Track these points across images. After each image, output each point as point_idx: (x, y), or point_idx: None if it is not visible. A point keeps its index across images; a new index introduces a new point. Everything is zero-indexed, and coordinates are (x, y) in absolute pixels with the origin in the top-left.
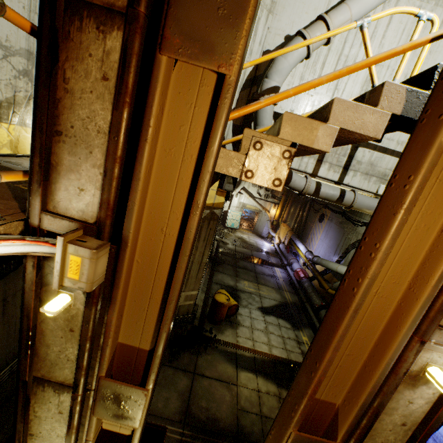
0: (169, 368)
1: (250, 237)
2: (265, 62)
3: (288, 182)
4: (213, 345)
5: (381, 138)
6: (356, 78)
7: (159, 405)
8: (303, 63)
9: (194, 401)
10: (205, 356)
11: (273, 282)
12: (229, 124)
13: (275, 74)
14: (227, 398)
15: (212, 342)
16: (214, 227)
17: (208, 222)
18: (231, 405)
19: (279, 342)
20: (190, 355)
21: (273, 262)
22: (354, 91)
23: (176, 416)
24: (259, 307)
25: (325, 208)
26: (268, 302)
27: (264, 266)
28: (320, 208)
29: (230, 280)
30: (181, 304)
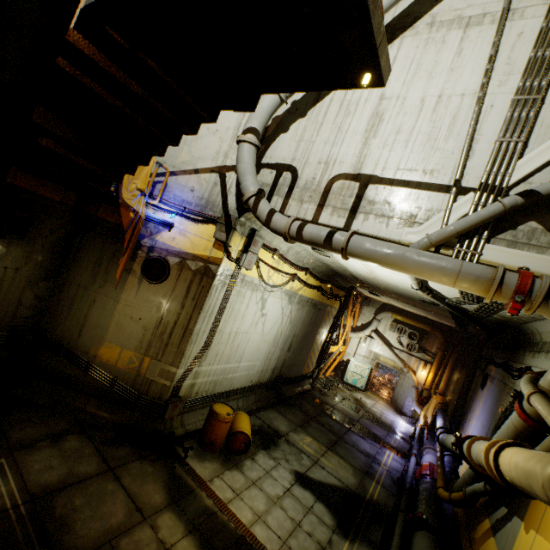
0: (93, 447)
1: (377, 405)
2: (274, 125)
3: (269, 222)
4: (172, 462)
5: (254, 106)
6: (361, 116)
7: (36, 466)
8: (306, 117)
9: (72, 491)
10: (148, 465)
11: (362, 460)
12: (233, 178)
13: (250, 118)
14: (113, 519)
15: (174, 460)
16: (209, 286)
17: (201, 277)
18: (106, 531)
19: (281, 526)
20: (130, 452)
21: (390, 443)
22: (360, 128)
23: (36, 486)
24: (298, 471)
25: (491, 363)
26: (321, 475)
27: (366, 438)
28: (484, 365)
29: (284, 425)
30: (153, 378)
